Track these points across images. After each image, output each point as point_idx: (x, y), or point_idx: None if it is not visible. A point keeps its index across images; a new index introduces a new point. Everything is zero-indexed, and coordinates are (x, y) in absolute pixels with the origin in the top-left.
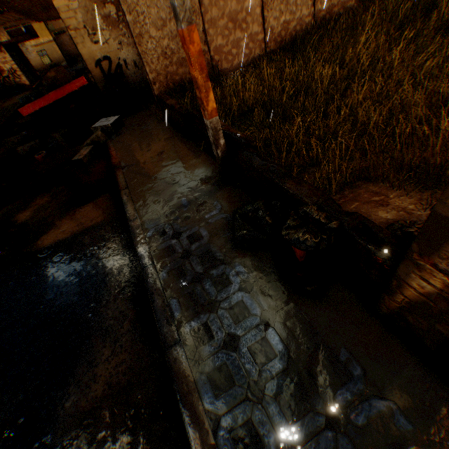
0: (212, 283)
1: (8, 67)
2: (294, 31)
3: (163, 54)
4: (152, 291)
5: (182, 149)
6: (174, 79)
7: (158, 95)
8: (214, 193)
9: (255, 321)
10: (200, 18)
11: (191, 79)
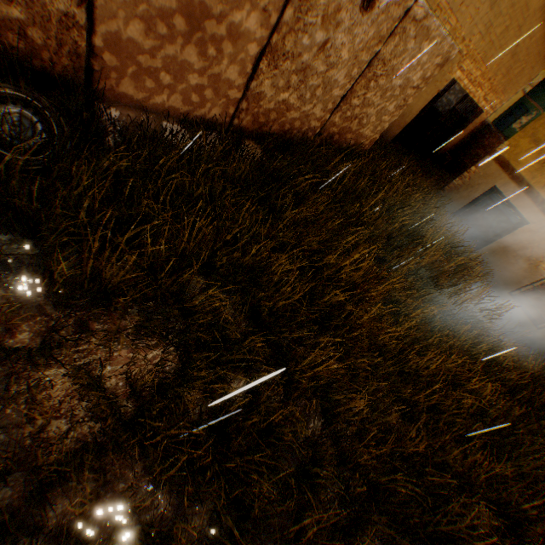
0: None
1: None
2: (290, 123)
3: None
4: None
5: None
6: None
7: None
8: None
9: None
10: None
11: None
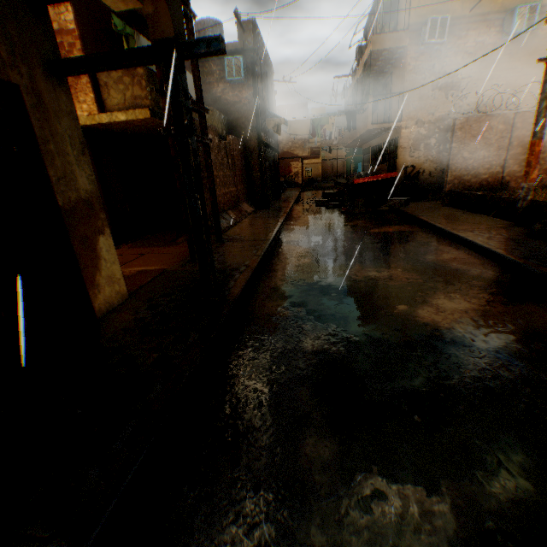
0: (514, 243)
1: (295, 170)
2: None
3: (464, 167)
4: (472, 240)
5: (471, 215)
6: (464, 184)
7: (450, 189)
8: (507, 227)
9: (546, 250)
10: (504, 151)
11: (478, 187)
